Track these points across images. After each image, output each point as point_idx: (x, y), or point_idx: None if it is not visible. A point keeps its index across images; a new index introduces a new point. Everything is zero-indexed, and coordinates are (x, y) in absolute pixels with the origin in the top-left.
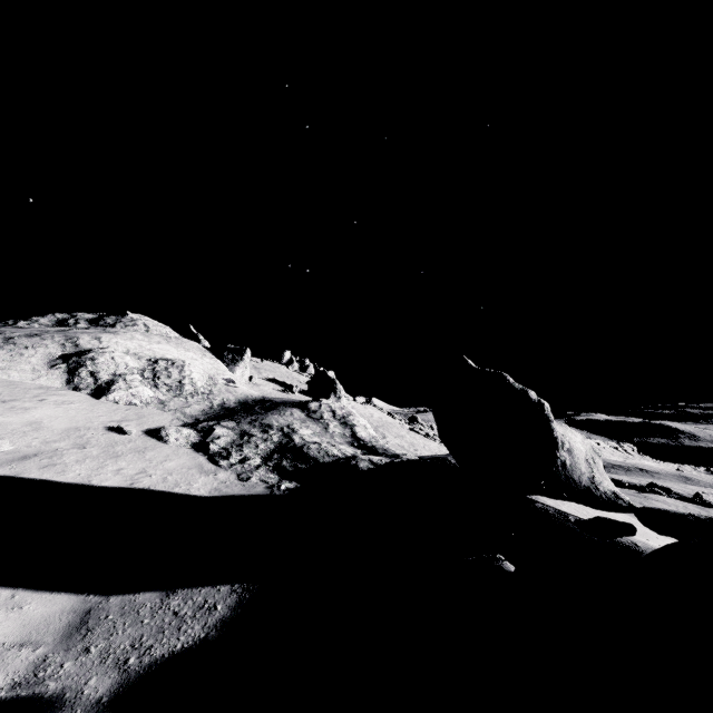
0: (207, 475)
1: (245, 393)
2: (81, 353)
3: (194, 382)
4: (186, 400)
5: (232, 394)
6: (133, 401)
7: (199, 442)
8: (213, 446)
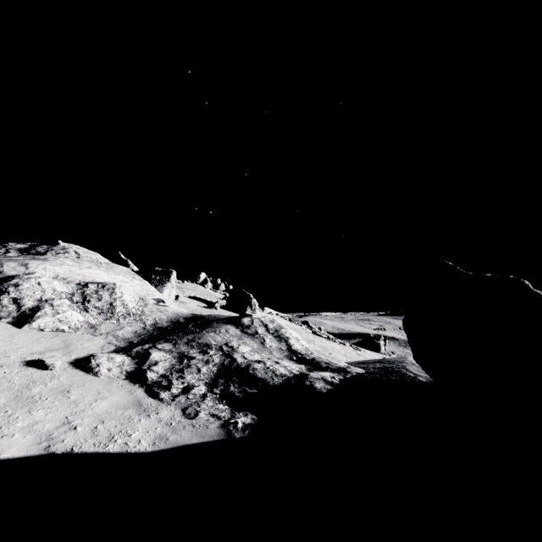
0: (147, 415)
1: (175, 312)
2: (4, 280)
3: (125, 304)
4: (118, 322)
5: (163, 314)
6: (60, 327)
7: (135, 371)
8: (150, 374)
